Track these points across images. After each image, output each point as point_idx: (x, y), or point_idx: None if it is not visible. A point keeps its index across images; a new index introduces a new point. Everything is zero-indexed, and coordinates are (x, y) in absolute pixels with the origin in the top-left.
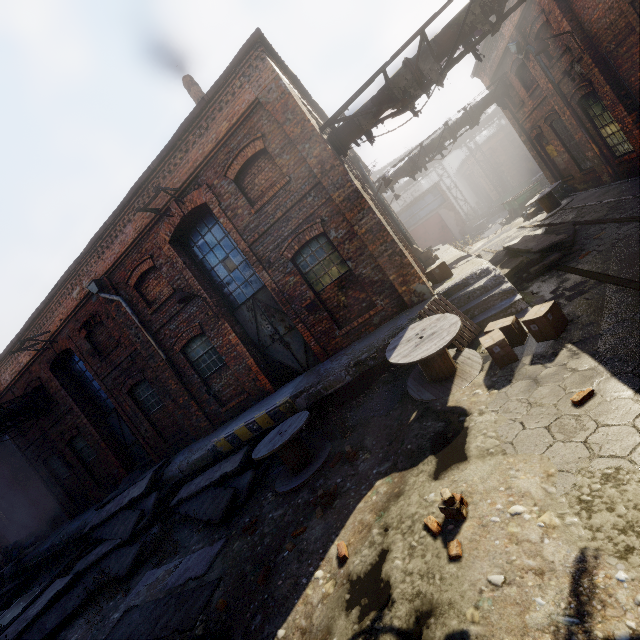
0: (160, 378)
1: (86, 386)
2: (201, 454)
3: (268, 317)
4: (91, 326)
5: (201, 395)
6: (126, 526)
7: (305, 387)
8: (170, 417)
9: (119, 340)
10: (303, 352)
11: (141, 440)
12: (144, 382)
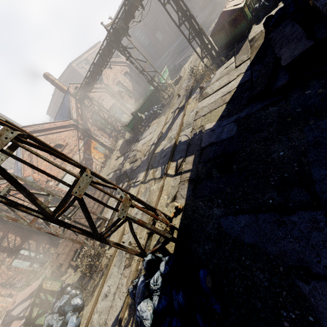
0: (164, 27)
1: (139, 39)
2: (178, 42)
3: (190, 1)
4: (142, 16)
5: (174, 30)
6: (167, 59)
7: (202, 15)
8: (165, 40)
9: (151, 19)
10: (198, 10)
11: (158, 50)
12: (158, 31)
